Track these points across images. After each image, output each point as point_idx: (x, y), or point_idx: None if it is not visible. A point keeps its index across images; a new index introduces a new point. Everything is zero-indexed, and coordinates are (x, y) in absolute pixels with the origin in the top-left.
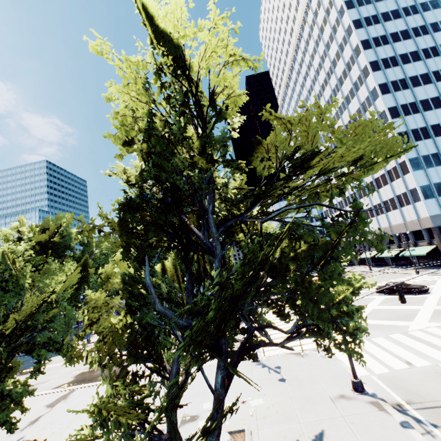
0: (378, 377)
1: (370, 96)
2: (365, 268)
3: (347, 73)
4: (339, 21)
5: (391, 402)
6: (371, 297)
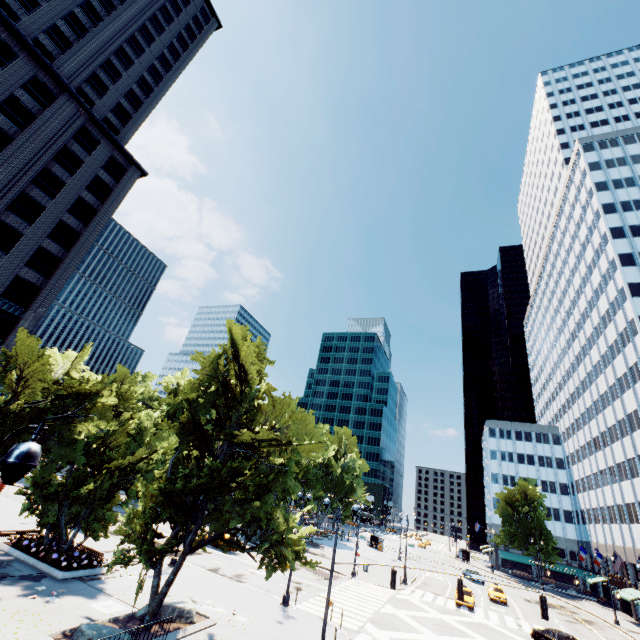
0: None
1: (628, 327)
2: (619, 618)
3: (603, 287)
4: (595, 223)
5: None
6: (519, 639)
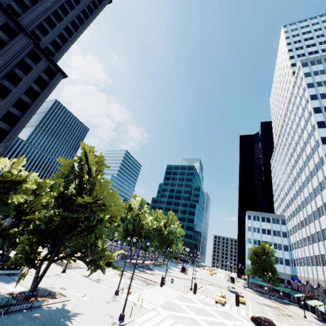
0: (139, 325)
1: (319, 161)
2: (307, 315)
3: (308, 140)
4: (306, 105)
5: None
6: (244, 320)
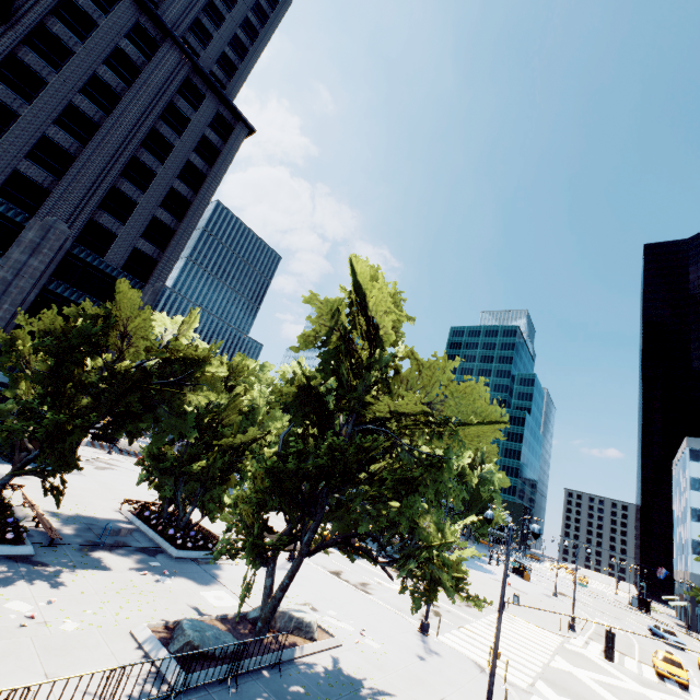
0: None
1: None
2: None
3: None
4: None
5: None
6: None
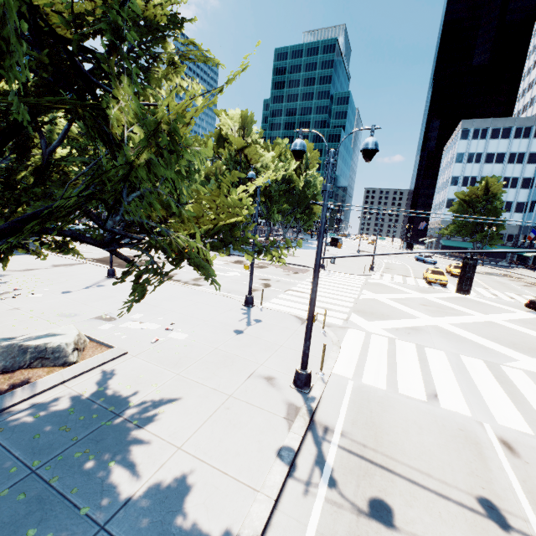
0: (356, 387)
1: None
2: None
3: None
4: None
5: (323, 419)
6: (511, 309)
